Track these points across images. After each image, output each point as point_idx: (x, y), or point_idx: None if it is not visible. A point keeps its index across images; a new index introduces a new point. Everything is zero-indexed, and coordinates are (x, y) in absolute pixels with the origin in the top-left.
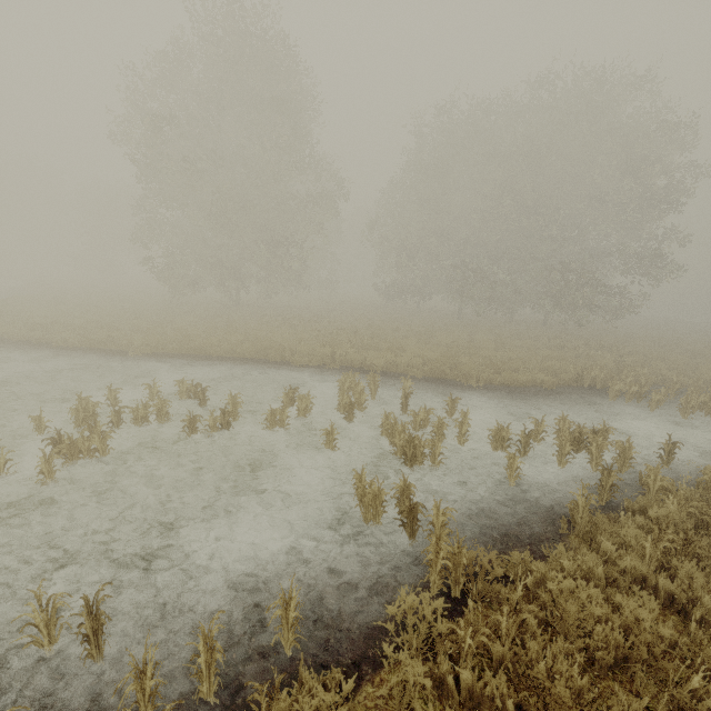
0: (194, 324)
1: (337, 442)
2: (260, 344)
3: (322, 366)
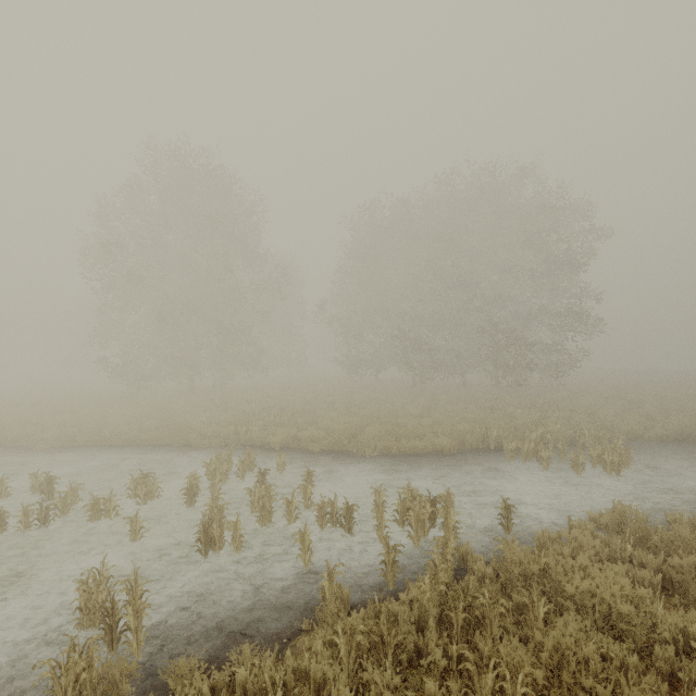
0: (123, 414)
1: (144, 531)
2: (168, 429)
3: (224, 446)
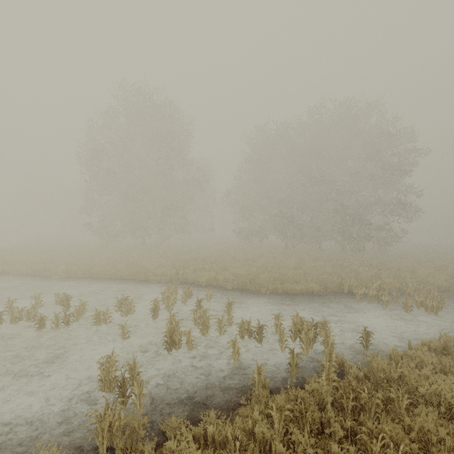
0: (104, 258)
1: (130, 334)
2: (134, 269)
3: (169, 282)
